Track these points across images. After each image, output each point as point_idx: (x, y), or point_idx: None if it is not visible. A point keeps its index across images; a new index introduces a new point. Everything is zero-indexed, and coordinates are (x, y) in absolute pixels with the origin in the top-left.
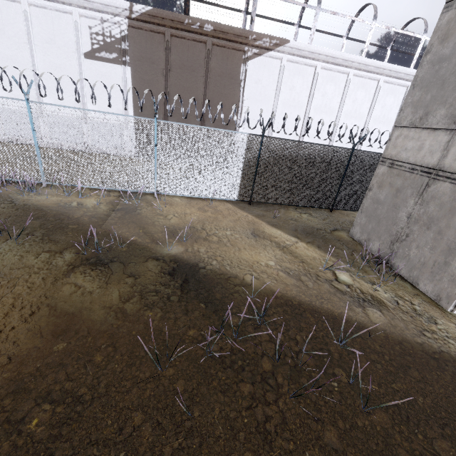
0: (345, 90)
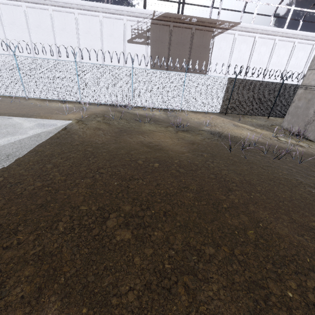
0: (272, 49)
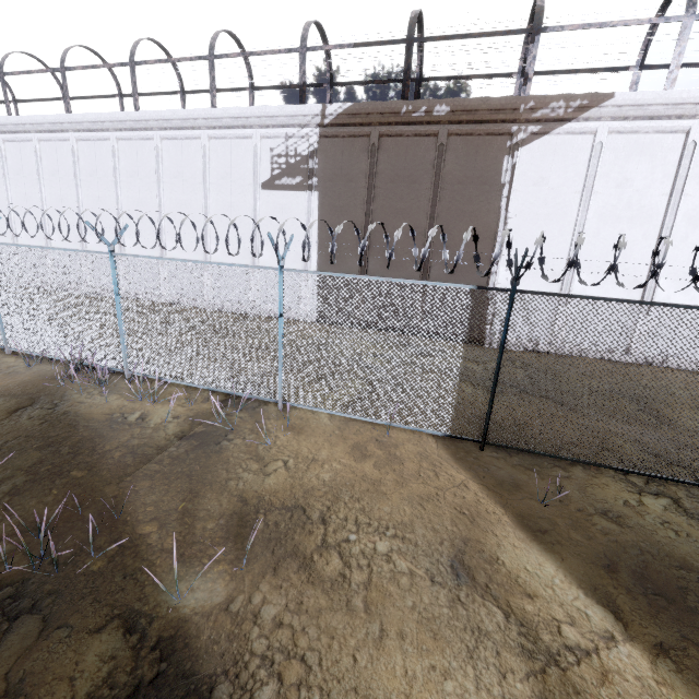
0: None
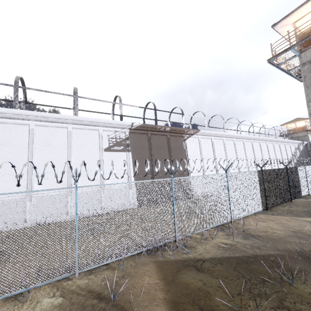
0: (224, 146)
